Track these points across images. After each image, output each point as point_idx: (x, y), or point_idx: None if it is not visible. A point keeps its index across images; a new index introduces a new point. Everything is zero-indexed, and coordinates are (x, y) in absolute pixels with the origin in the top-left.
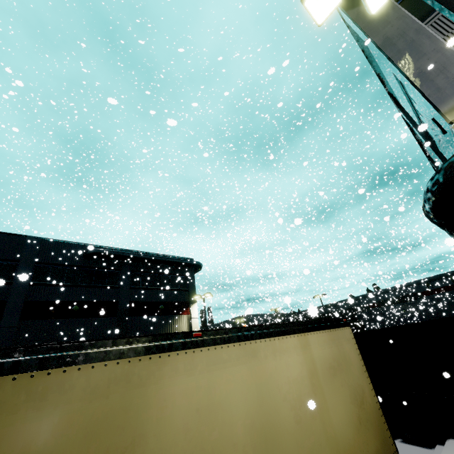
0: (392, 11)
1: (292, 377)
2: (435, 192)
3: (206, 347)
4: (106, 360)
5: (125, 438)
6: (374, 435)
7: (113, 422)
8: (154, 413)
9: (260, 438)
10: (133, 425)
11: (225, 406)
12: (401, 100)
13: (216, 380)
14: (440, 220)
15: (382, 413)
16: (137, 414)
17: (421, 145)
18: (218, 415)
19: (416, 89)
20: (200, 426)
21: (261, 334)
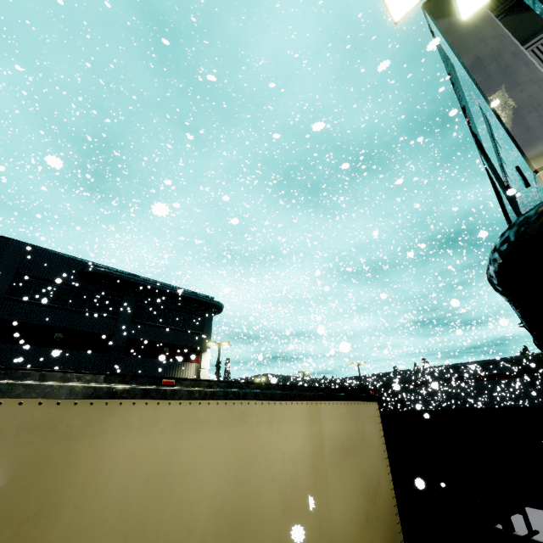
0: (489, 27)
1: (289, 454)
2: (503, 252)
3: (177, 400)
4: (22, 397)
5: (28, 506)
6: (383, 538)
7: (14, 482)
8: (81, 477)
9: (229, 526)
10: (44, 490)
11: (188, 479)
12: (486, 143)
13: (182, 444)
14: (505, 288)
15: (398, 512)
16: (55, 475)
17: (501, 202)
18: (175, 489)
19: (502, 126)
20: (145, 501)
21: (258, 394)
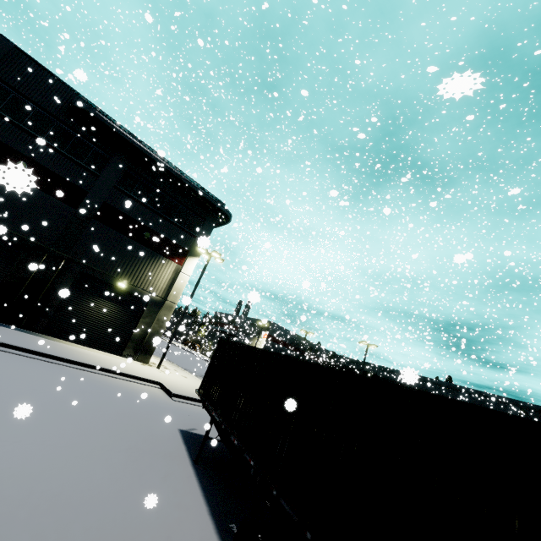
0: None
1: None
2: None
3: None
4: None
5: None
6: None
7: None
8: None
9: None
10: None
11: None
12: None
13: None
14: None
15: None
16: None
17: None
18: None
19: None
20: None
21: None
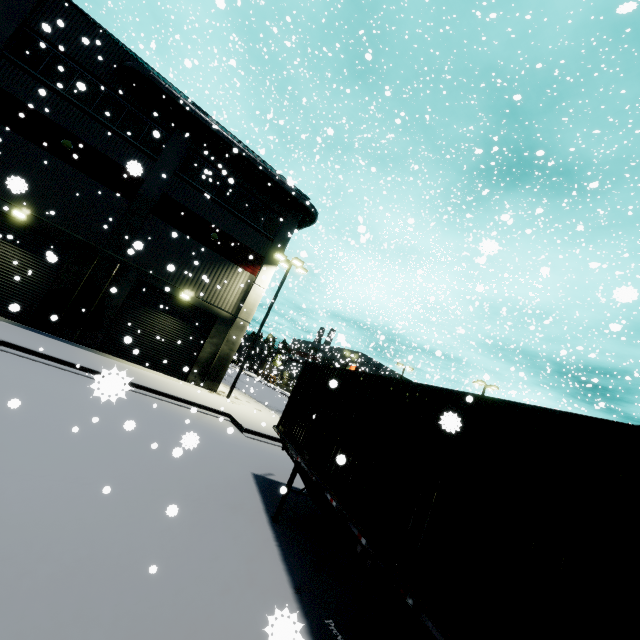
0: None
1: None
2: None
3: None
4: None
5: None
6: None
7: None
8: None
9: None
10: None
11: None
12: None
13: None
14: None
15: None
16: None
17: None
18: None
19: None
20: None
21: None
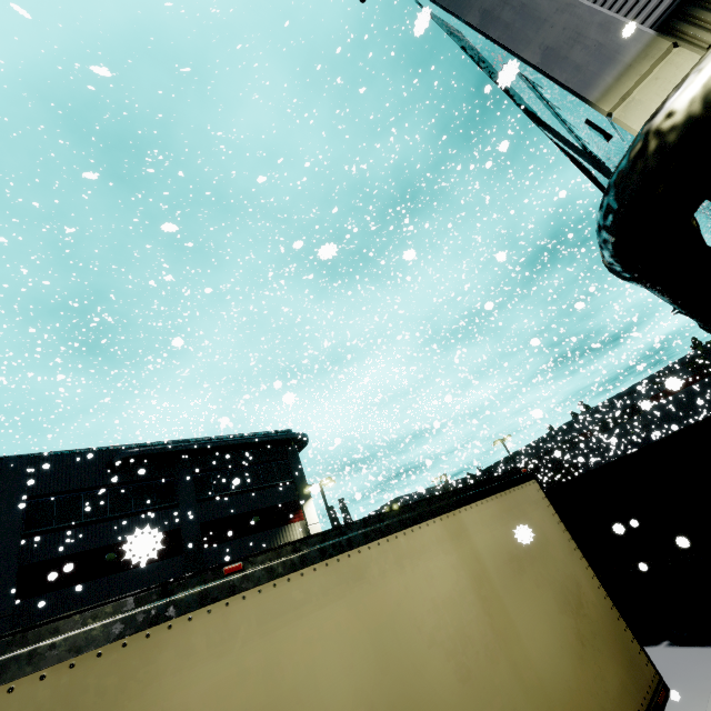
0: None
1: (441, 597)
2: (610, 227)
3: (253, 588)
4: (9, 680)
5: None
6: (613, 658)
7: None
8: None
9: None
10: None
11: (306, 694)
12: (541, 112)
13: (281, 648)
14: (633, 271)
15: (619, 614)
16: None
17: (590, 176)
18: None
19: (546, 77)
20: None
21: (368, 534)
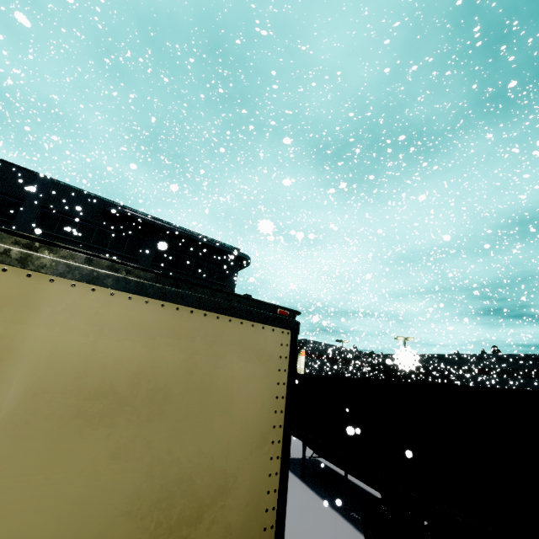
0: None
1: None
2: None
3: None
4: None
5: None
6: None
7: None
8: None
9: None
10: None
11: None
12: None
13: None
14: None
15: None
16: None
17: None
18: None
19: None
20: None
21: None
